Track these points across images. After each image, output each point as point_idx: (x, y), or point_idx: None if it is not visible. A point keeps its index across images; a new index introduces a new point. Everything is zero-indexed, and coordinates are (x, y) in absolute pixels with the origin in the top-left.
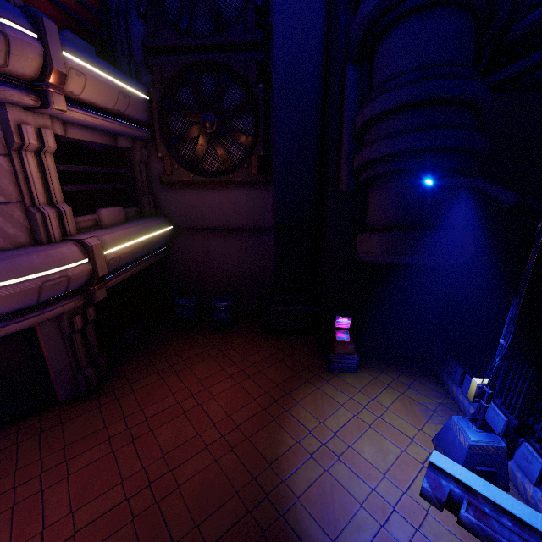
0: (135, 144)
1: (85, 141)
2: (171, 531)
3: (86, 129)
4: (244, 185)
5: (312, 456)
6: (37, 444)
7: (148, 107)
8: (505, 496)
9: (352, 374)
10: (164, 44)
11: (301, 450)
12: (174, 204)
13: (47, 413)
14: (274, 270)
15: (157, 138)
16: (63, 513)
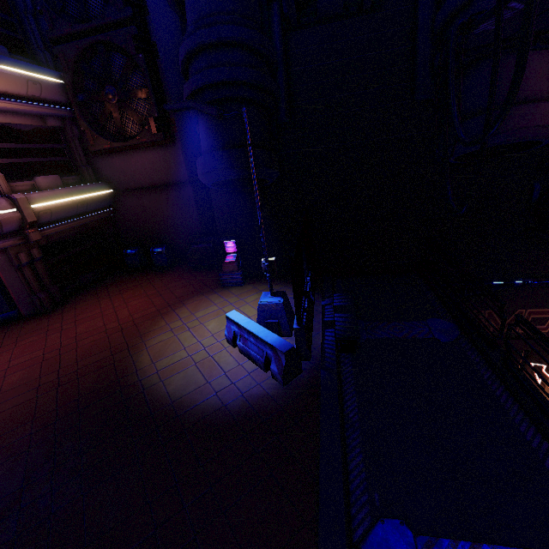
0: (65, 123)
1: (12, 124)
2: (61, 364)
3: (12, 115)
4: (152, 145)
5: (172, 330)
6: (3, 336)
7: (65, 90)
8: (255, 325)
9: (239, 287)
10: (62, 34)
11: (167, 328)
12: (110, 171)
13: (15, 323)
14: (200, 218)
15: (77, 115)
16: (5, 361)
